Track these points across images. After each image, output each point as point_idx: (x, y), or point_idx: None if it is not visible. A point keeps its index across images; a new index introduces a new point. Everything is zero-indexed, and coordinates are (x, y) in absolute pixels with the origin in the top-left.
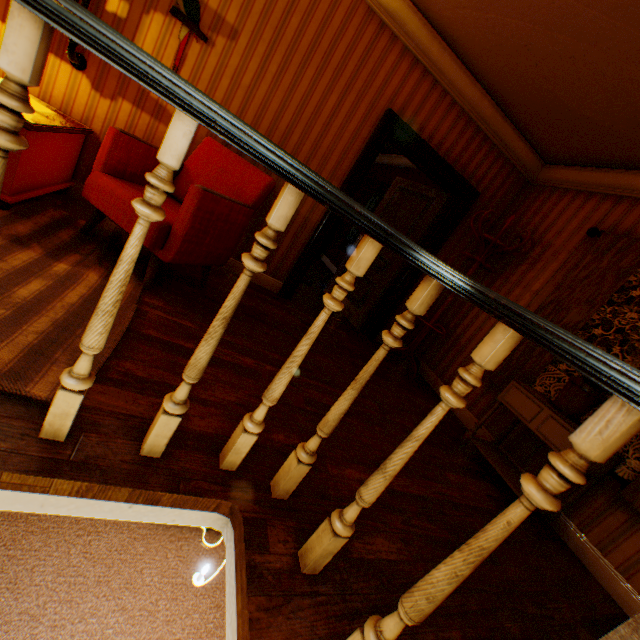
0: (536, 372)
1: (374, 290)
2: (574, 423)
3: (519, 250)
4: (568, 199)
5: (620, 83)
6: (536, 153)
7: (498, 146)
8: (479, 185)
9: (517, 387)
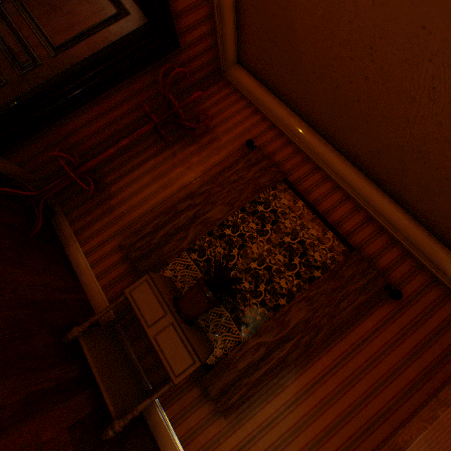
0: (173, 256)
1: (1, 92)
2: (190, 326)
3: (194, 131)
4: (243, 106)
5: (346, 1)
6: (238, 45)
7: (215, 4)
8: (183, 36)
9: (151, 284)
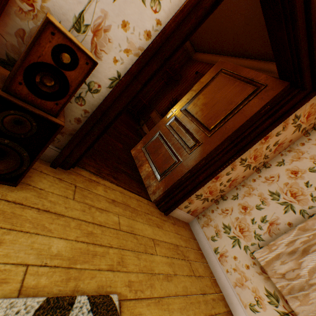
0: None
1: None
2: None
3: (180, 81)
4: (197, 64)
5: None
6: (192, 46)
7: None
8: None
9: (155, 111)
